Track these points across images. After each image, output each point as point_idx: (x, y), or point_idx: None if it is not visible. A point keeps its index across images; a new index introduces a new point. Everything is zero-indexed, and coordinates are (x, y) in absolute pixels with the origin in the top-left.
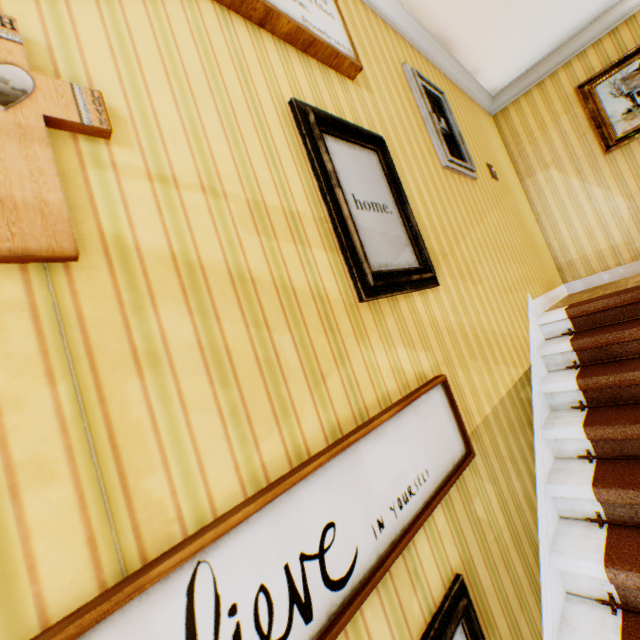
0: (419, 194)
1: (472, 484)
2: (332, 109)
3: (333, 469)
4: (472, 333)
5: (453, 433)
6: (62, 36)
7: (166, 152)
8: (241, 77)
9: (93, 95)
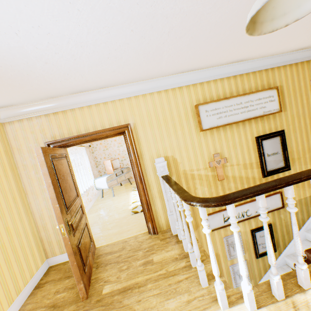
0: (295, 140)
1: (282, 212)
2: (267, 129)
3: (250, 203)
4: None
5: (279, 202)
6: (221, 149)
7: (232, 161)
8: (245, 137)
9: (225, 158)
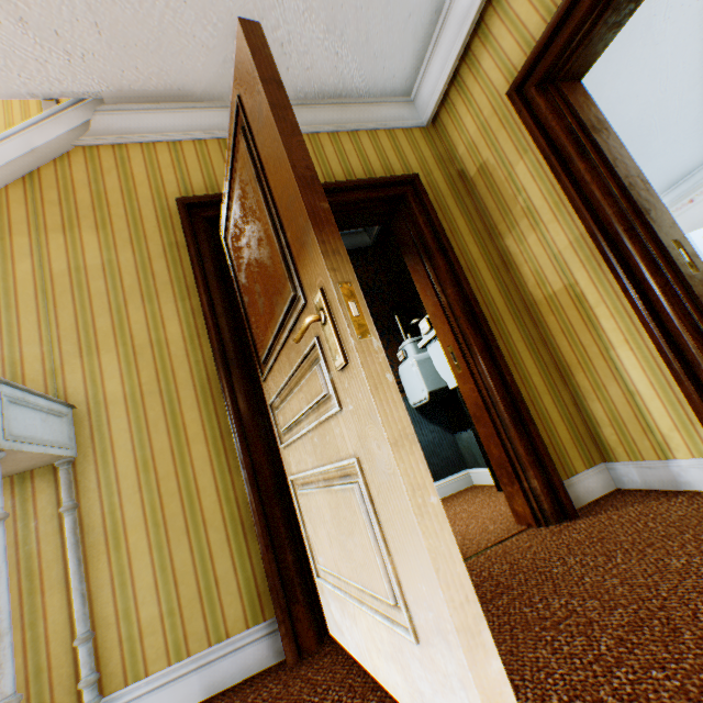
0: None
1: None
2: None
3: None
4: None
5: None
6: None
7: None
8: None
9: None
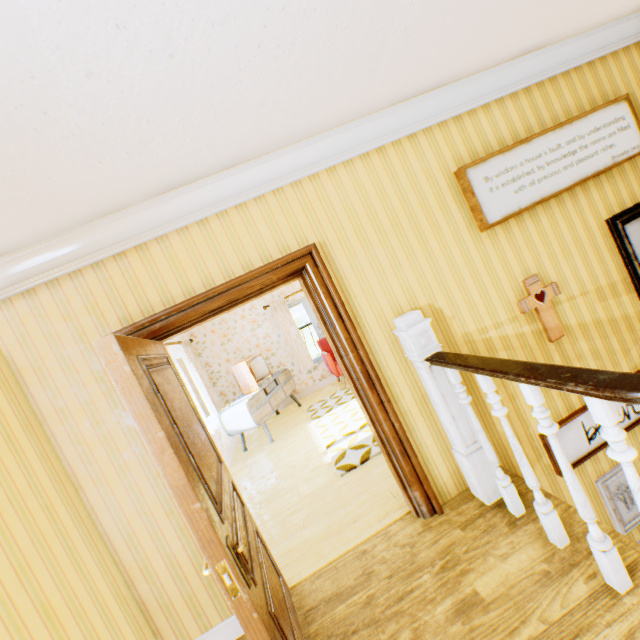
0: None
1: None
2: (626, 197)
3: None
4: None
5: None
6: (539, 265)
7: (568, 287)
8: (583, 226)
9: (554, 285)
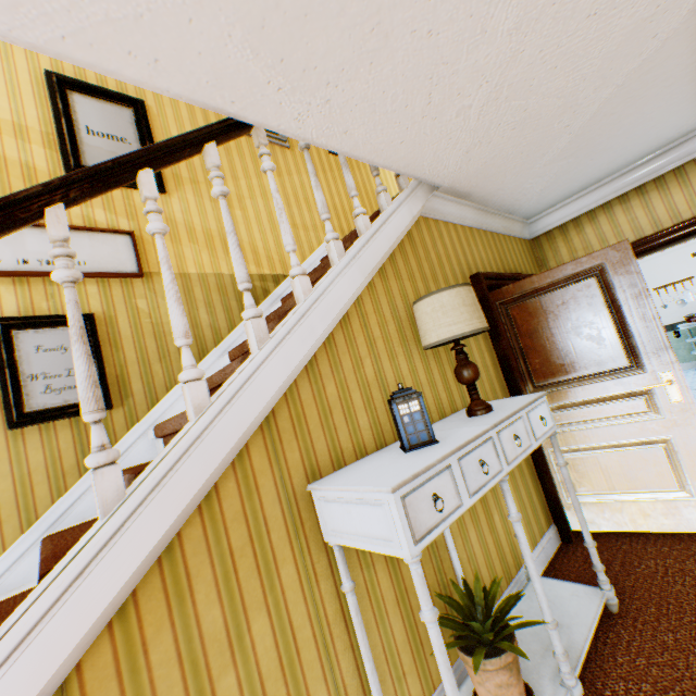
0: None
1: (143, 293)
2: (95, 80)
3: None
4: (204, 231)
5: (130, 261)
6: None
7: None
8: (5, 56)
9: None
